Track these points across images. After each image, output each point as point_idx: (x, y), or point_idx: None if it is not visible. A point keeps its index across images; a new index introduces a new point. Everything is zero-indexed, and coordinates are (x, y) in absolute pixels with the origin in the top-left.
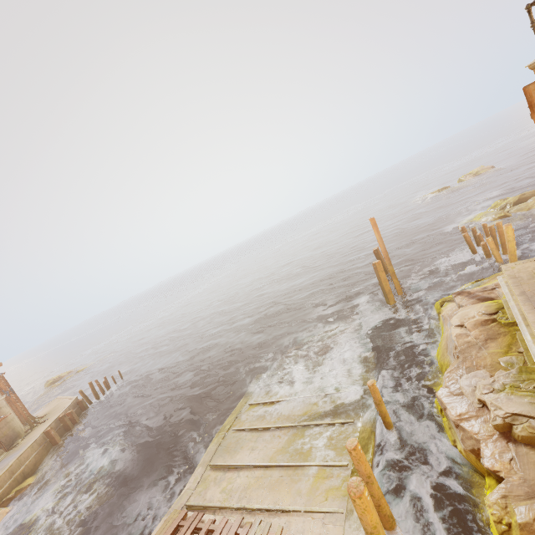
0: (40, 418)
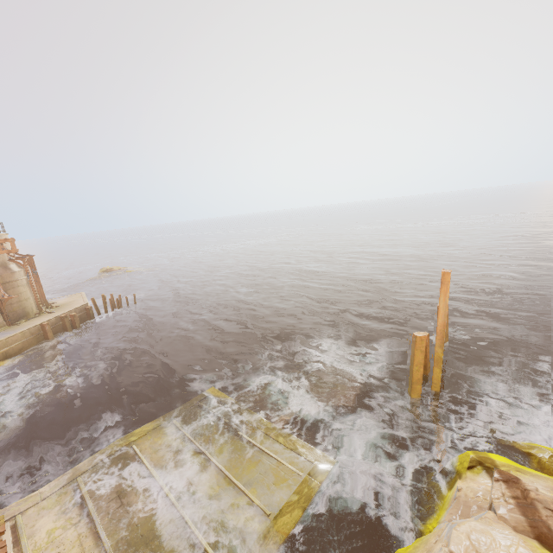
0: (54, 306)
